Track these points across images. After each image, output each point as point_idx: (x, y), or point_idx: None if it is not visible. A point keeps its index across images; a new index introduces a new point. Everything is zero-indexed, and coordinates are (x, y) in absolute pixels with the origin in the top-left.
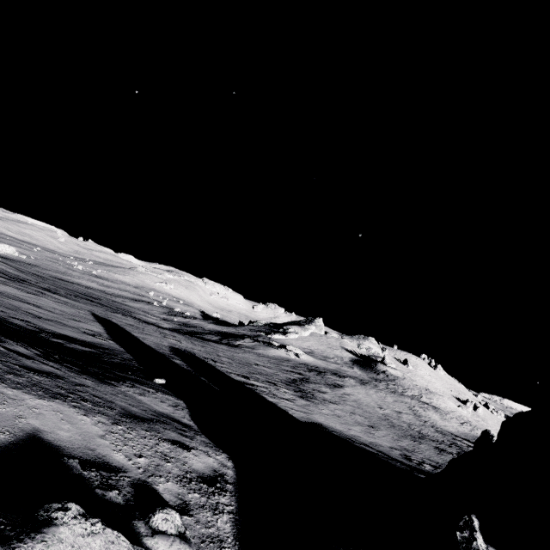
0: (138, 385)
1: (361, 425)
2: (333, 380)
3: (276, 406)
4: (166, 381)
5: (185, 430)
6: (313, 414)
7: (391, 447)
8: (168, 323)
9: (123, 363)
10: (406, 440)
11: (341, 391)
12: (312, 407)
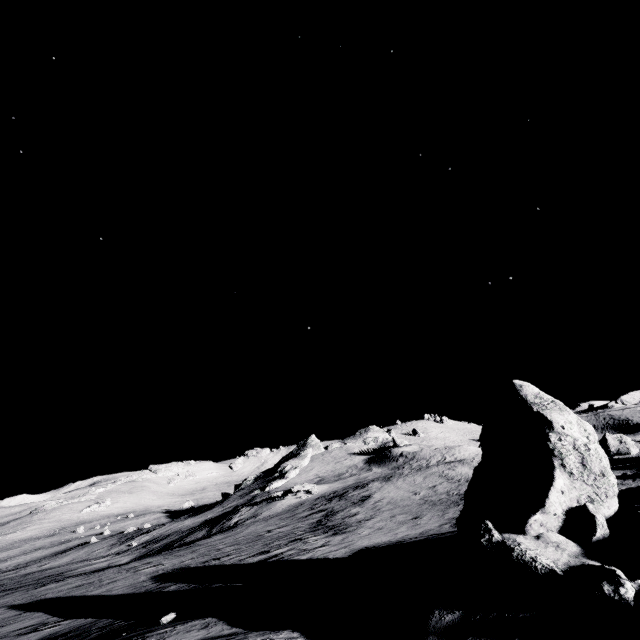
0: (149, 634)
1: (405, 523)
2: (357, 495)
3: (313, 559)
4: (176, 612)
5: (232, 637)
6: (354, 543)
7: (440, 525)
8: (127, 554)
9: (104, 632)
10: (450, 510)
11: (371, 501)
12: (350, 537)
